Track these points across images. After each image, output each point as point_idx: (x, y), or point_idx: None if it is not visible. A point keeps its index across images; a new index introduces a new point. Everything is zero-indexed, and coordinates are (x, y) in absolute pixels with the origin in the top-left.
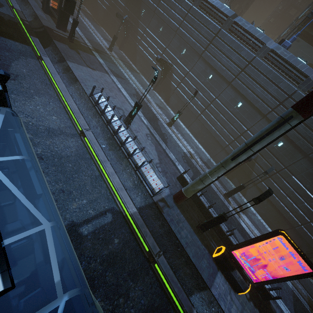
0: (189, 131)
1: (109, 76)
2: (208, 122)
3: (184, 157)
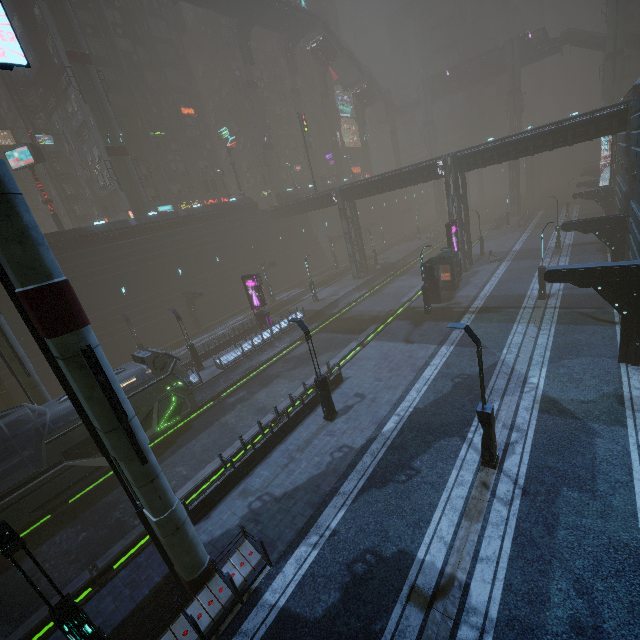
0: None
1: (436, 348)
2: None
3: (376, 560)
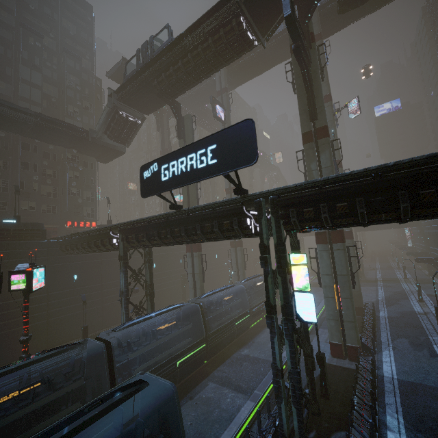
0: None
1: (375, 287)
2: None
3: (405, 311)
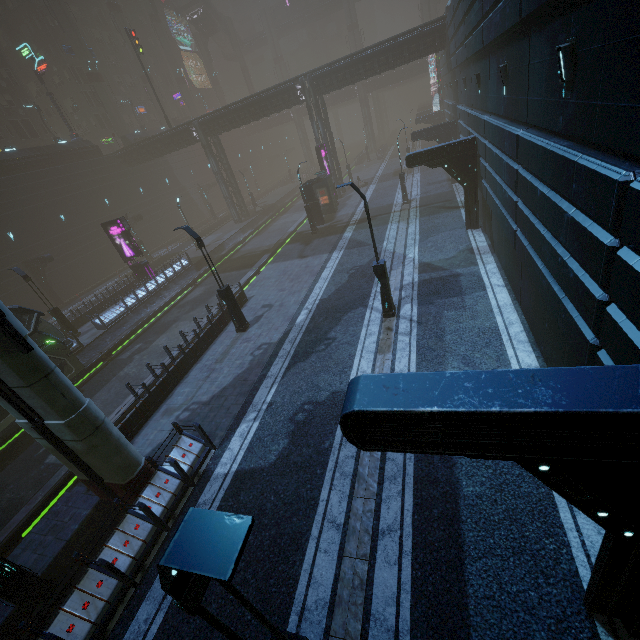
0: (521, 318)
1: (328, 255)
2: (528, 251)
3: (314, 406)
